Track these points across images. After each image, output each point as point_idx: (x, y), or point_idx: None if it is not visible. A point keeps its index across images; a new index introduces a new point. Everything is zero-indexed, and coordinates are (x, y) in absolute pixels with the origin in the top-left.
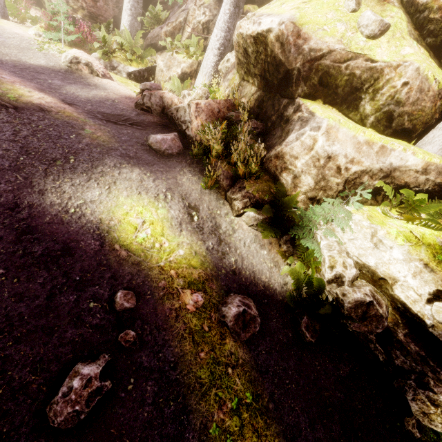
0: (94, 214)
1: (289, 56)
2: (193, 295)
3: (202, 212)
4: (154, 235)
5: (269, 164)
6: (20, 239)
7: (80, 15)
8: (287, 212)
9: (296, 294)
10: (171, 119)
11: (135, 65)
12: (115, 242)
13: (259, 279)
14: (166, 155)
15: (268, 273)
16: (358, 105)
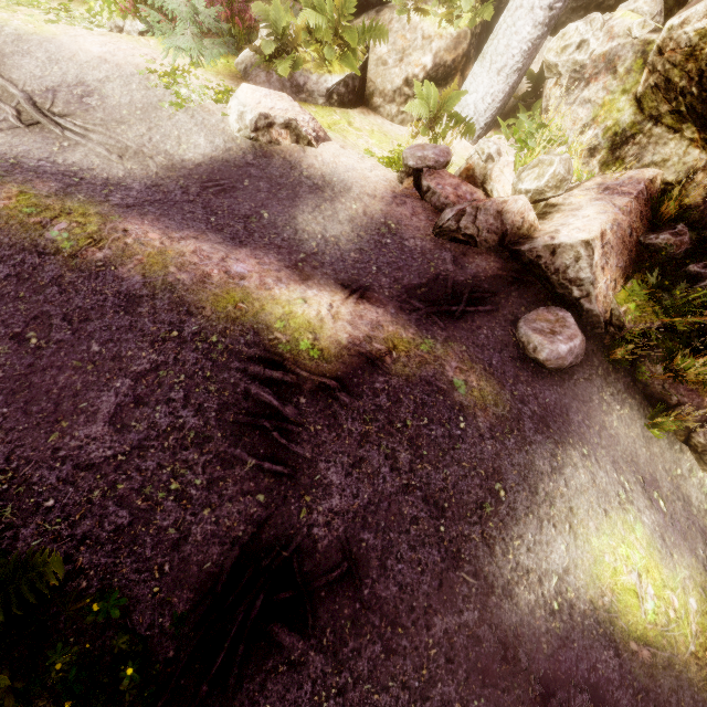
0: (579, 596)
1: None
2: None
3: (661, 485)
4: (660, 595)
5: None
6: None
7: None
8: None
9: None
10: (533, 266)
11: (339, 68)
12: (628, 638)
13: None
14: (563, 370)
15: None
16: None
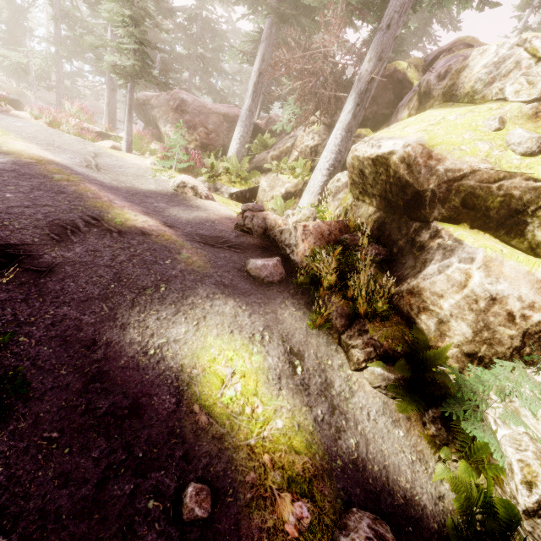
0: (175, 358)
1: (418, 177)
2: (295, 505)
3: (307, 361)
4: (245, 394)
5: (400, 300)
6: (86, 389)
7: (193, 146)
8: (435, 374)
9: (464, 523)
10: (273, 241)
11: (238, 186)
12: (195, 401)
13: (395, 482)
14: (265, 282)
15: (409, 472)
16: (523, 230)
